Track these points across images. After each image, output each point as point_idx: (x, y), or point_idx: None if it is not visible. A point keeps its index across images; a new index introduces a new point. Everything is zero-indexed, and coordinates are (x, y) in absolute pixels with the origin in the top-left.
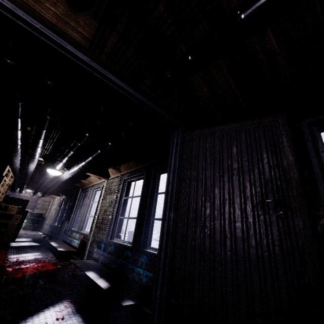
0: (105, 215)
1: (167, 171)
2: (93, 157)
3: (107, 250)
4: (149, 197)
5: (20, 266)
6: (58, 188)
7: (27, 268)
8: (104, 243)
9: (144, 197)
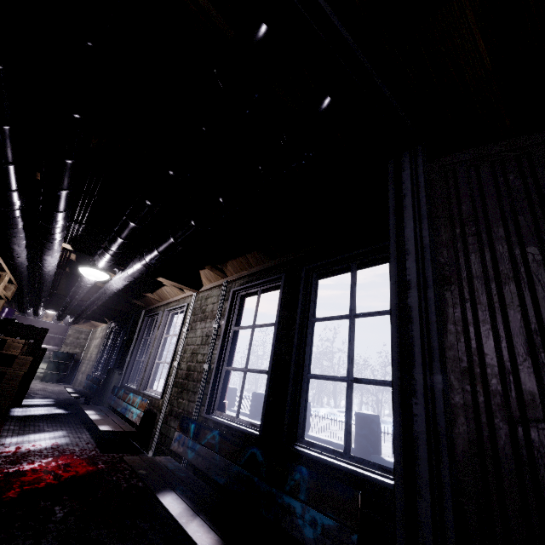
0: (193, 362)
1: (390, 257)
2: (176, 238)
3: (202, 439)
4: (297, 328)
5: (20, 465)
6: (104, 309)
7: (33, 470)
8: (194, 423)
9: (284, 326)
